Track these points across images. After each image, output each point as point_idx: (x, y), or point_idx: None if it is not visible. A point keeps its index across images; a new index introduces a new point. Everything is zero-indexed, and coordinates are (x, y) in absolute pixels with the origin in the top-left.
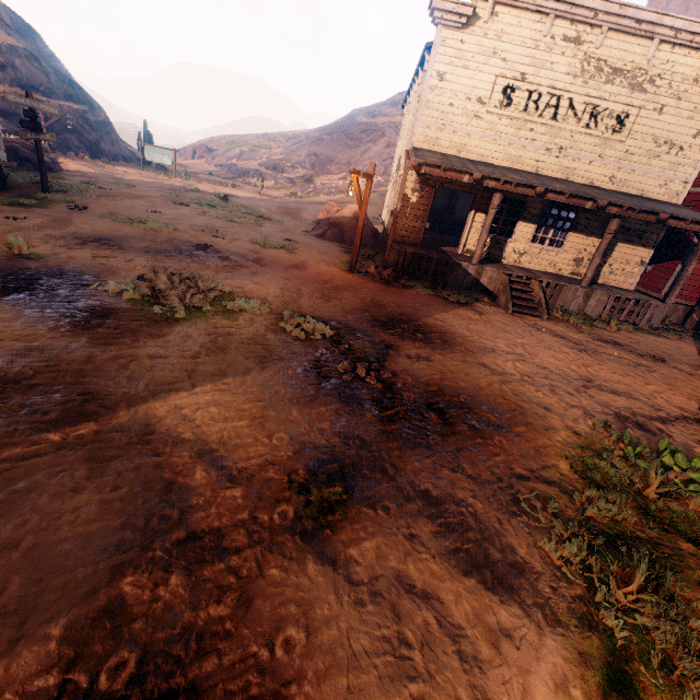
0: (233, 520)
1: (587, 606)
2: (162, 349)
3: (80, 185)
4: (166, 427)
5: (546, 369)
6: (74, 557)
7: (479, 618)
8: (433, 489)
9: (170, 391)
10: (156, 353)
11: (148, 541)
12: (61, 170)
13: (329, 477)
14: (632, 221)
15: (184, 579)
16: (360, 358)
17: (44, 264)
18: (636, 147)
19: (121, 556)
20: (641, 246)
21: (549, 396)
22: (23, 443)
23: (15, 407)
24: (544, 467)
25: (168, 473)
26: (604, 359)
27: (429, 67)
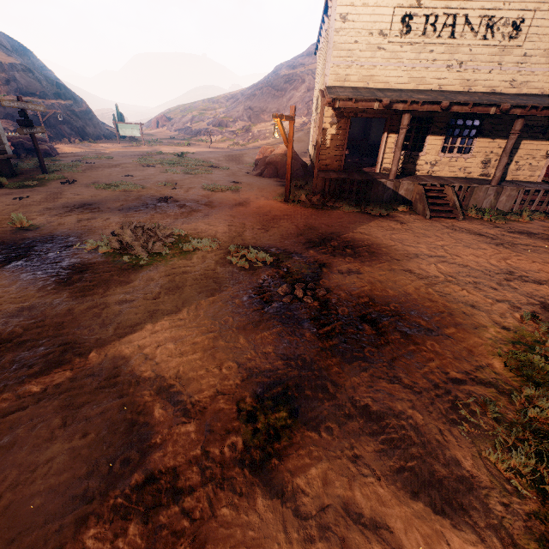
0: (187, 457)
1: (545, 524)
2: (128, 294)
3: (70, 163)
4: (130, 367)
5: (467, 267)
6: (45, 511)
7: (431, 548)
8: (373, 403)
9: (134, 332)
10: (124, 299)
11: (110, 488)
12: (58, 153)
13: (274, 401)
14: (535, 119)
15: (141, 527)
16: (297, 279)
17: (39, 232)
18: (533, 48)
19: (86, 506)
20: (545, 141)
21: (474, 293)
22: (10, 398)
23: (7, 364)
24: (478, 368)
25: (131, 413)
26: (521, 250)
27: (332, 11)
